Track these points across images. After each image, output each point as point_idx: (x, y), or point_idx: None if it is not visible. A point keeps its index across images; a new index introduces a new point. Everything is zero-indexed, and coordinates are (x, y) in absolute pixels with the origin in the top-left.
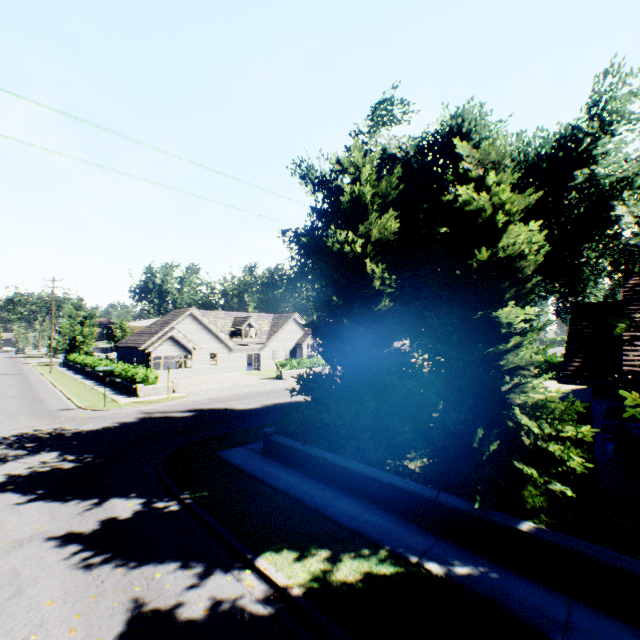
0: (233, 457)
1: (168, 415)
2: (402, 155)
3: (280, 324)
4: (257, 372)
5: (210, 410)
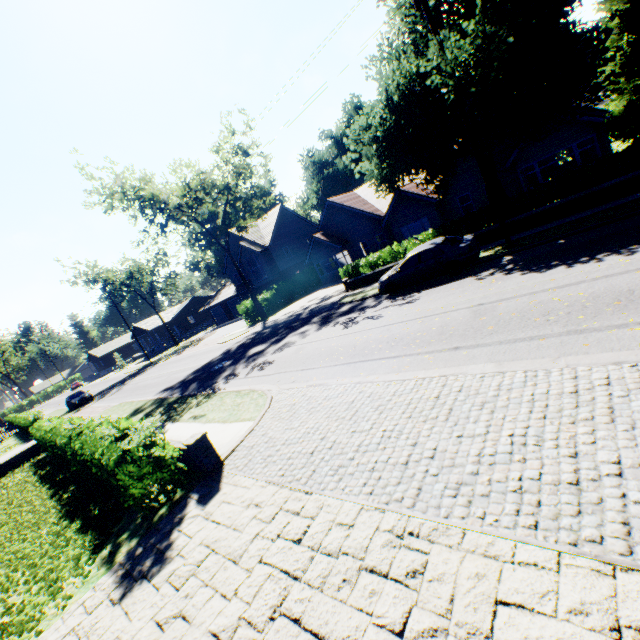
0: None
1: None
2: None
3: None
4: None
5: None
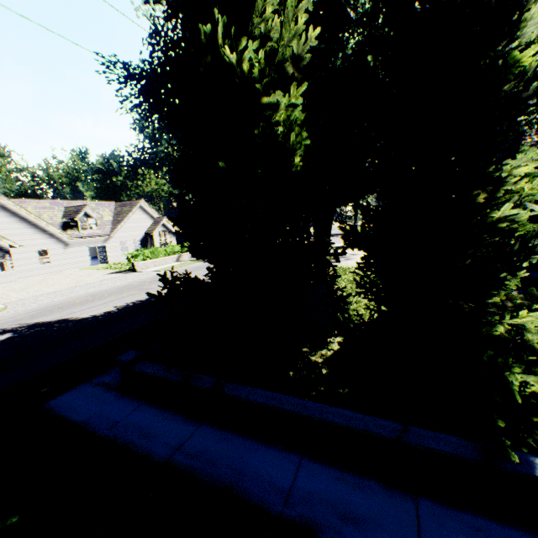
0: (73, 408)
1: None
2: None
3: (125, 213)
4: (105, 266)
5: (39, 326)
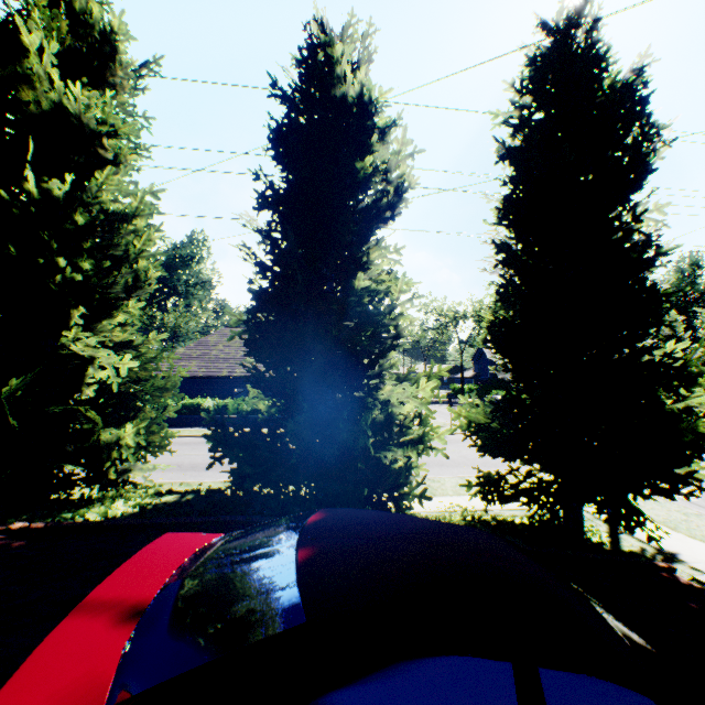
0: None
1: None
2: None
3: None
4: None
5: None
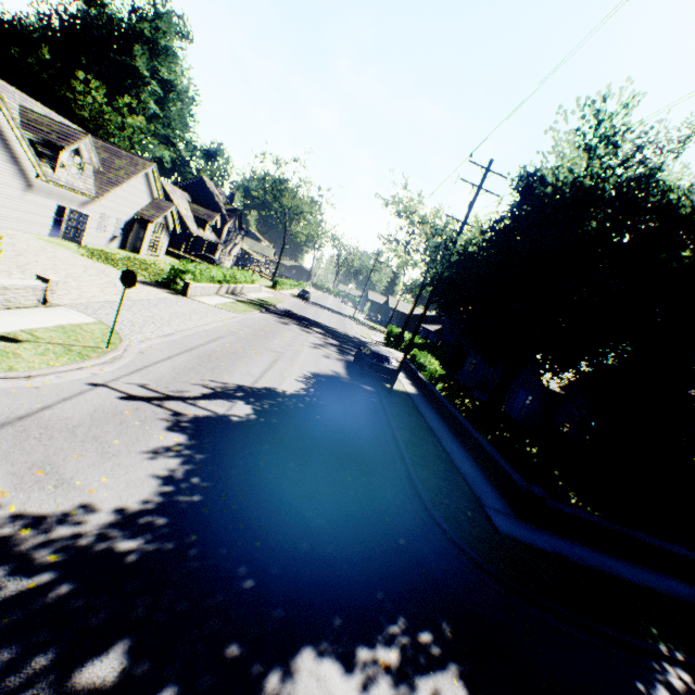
0: (528, 538)
1: (216, 413)
2: (660, 192)
3: (122, 170)
4: (86, 251)
5: (259, 395)
